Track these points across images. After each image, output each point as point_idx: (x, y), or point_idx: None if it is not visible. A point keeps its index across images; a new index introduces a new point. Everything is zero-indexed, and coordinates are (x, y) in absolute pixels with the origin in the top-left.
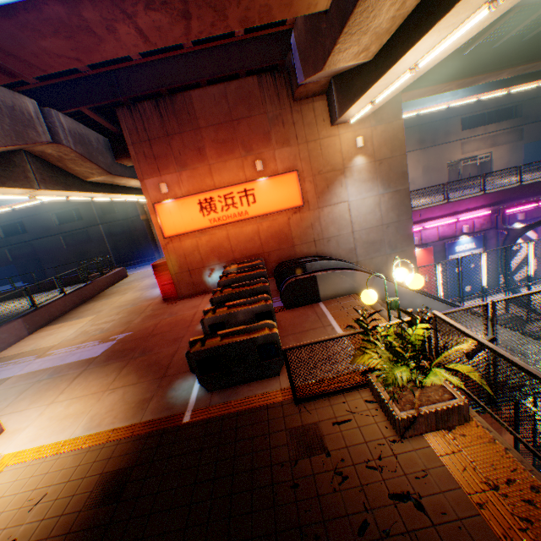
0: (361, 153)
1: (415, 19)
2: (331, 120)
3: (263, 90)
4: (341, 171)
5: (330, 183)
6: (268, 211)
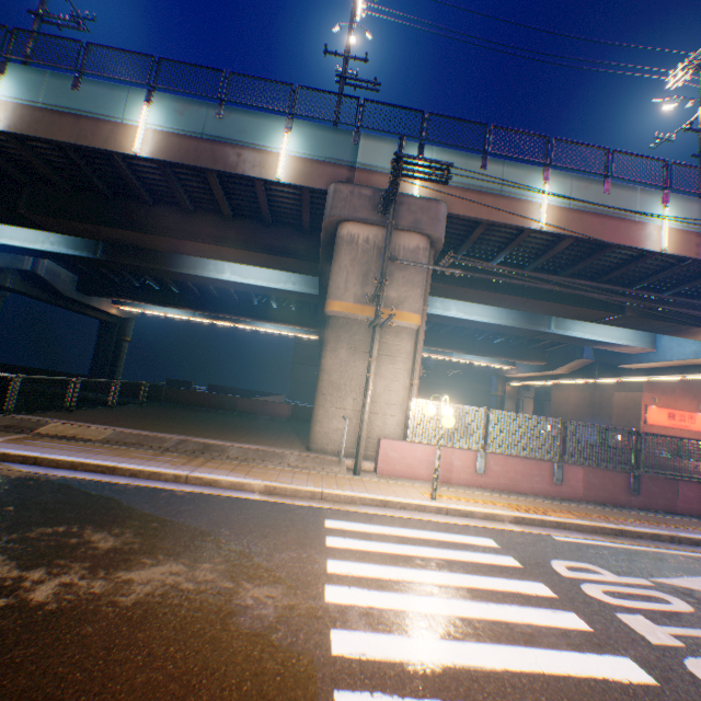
0: None
1: None
2: None
3: None
4: None
5: None
6: (697, 430)
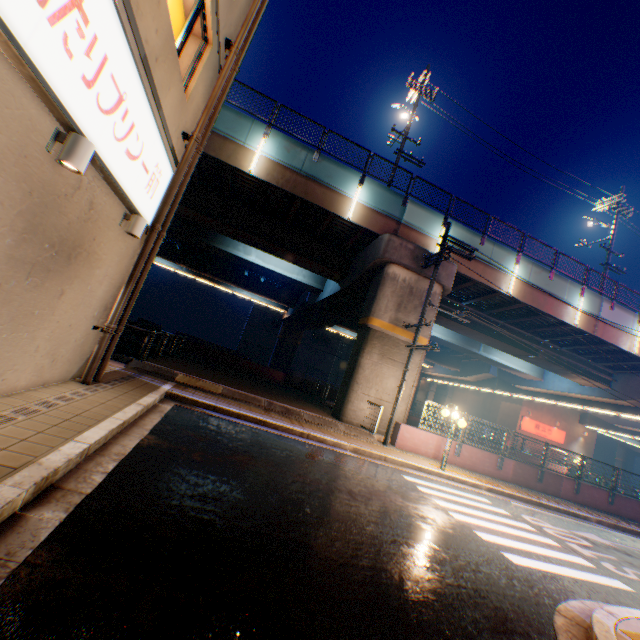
0: (581, 436)
1: None
2: (579, 421)
3: None
4: (574, 438)
5: (570, 440)
6: (551, 439)
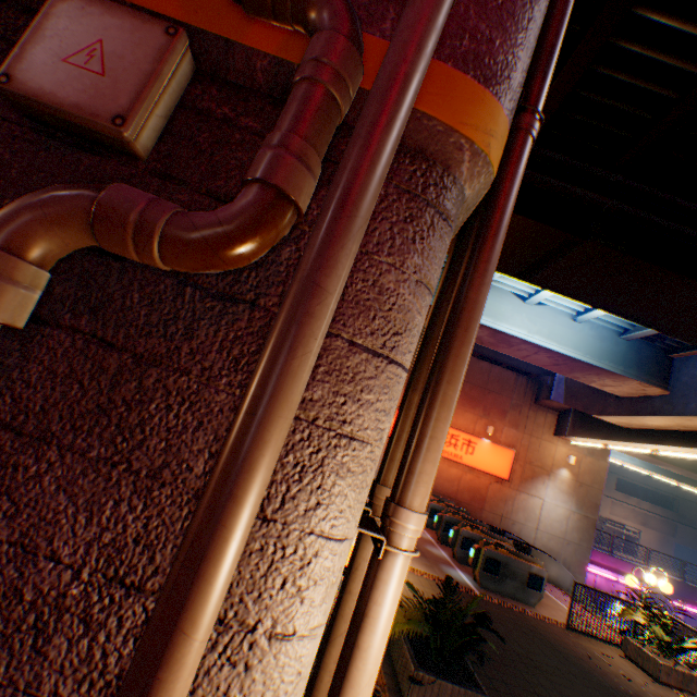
0: (567, 467)
1: (672, 434)
2: (556, 431)
3: (516, 383)
4: (547, 471)
5: (535, 475)
6: (477, 466)
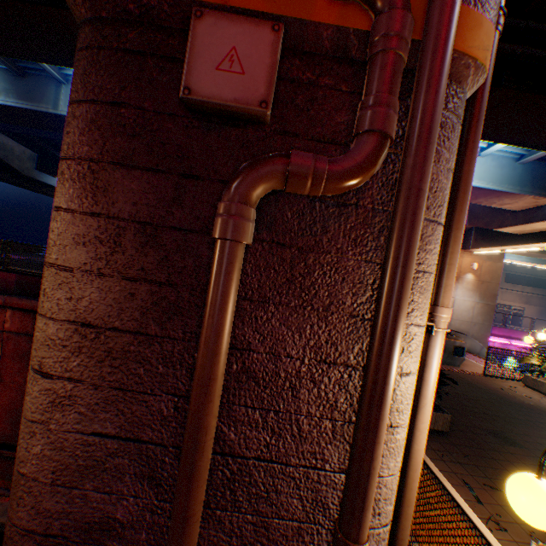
0: (471, 272)
1: None
2: (462, 247)
3: None
4: (456, 277)
5: None
6: None
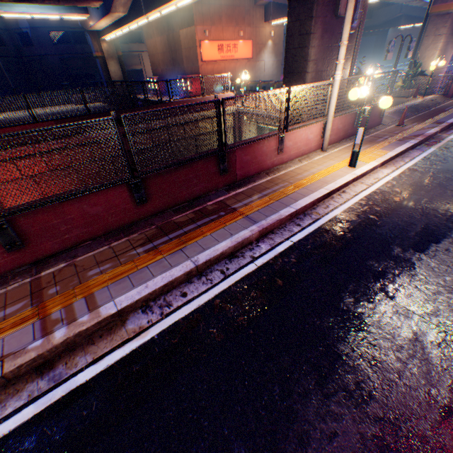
0: (271, 40)
1: None
2: (266, 20)
3: None
4: (264, 46)
5: (260, 51)
6: (241, 58)
